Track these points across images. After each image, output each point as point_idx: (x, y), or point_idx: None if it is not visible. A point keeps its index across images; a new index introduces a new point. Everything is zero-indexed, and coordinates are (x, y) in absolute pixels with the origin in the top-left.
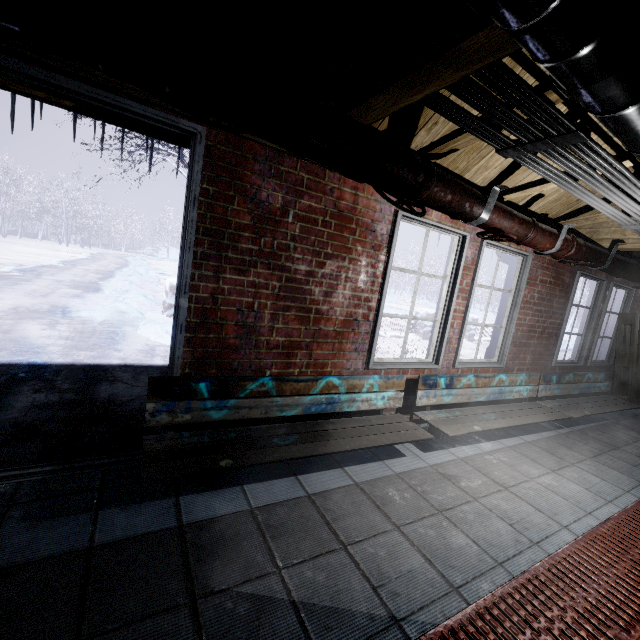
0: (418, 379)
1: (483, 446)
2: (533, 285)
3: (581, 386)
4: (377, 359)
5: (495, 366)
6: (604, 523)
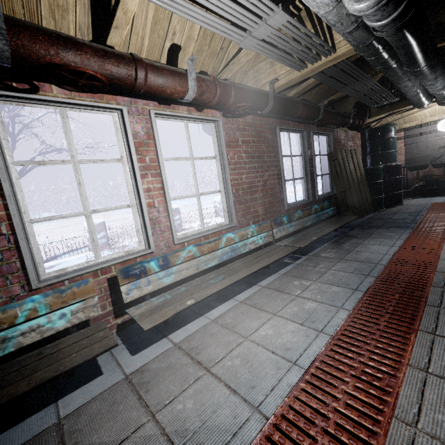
0: (116, 274)
1: (214, 313)
2: (236, 147)
3: (312, 217)
4: (55, 271)
5: (225, 227)
6: (307, 372)
